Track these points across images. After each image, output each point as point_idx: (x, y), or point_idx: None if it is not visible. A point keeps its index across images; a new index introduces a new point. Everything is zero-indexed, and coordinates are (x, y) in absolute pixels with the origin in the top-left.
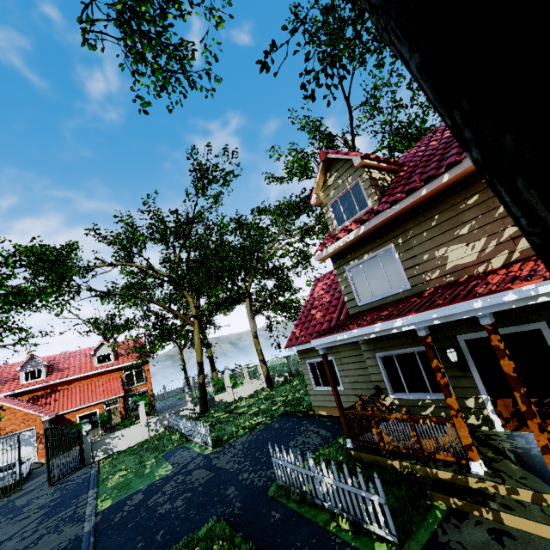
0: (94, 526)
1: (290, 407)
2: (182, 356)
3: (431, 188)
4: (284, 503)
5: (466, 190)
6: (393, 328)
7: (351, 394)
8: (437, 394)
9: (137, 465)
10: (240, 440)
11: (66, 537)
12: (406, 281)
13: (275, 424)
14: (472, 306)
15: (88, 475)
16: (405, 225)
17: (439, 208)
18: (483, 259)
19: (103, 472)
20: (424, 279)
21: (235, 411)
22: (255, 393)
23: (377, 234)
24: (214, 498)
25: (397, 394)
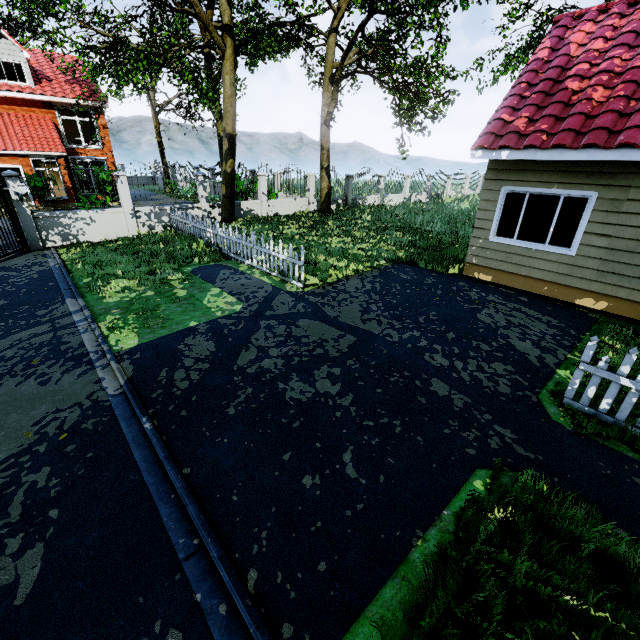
0: (129, 387)
1: (405, 253)
2: (158, 125)
3: None
4: (638, 460)
5: None
6: None
7: (590, 268)
8: None
9: (147, 276)
10: (349, 284)
11: (66, 398)
12: None
13: (398, 273)
14: None
15: (47, 269)
16: None
17: None
18: None
19: (78, 271)
20: None
21: (287, 232)
22: (299, 215)
23: None
24: (417, 399)
25: None
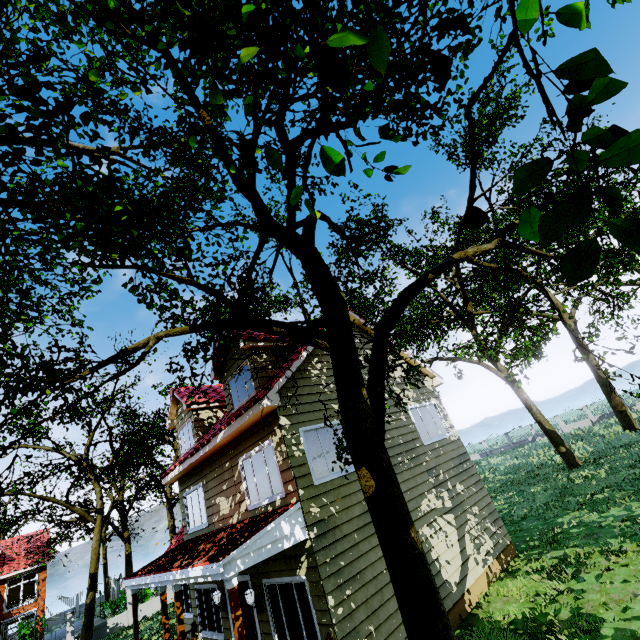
0: None
1: None
2: (104, 549)
3: (203, 452)
4: None
5: (225, 455)
6: (149, 583)
7: None
8: (219, 634)
9: None
10: None
11: None
12: (206, 519)
13: None
14: (164, 578)
15: None
16: (206, 469)
17: (217, 463)
18: (231, 513)
19: None
20: (213, 520)
21: None
22: None
23: (196, 470)
24: None
25: (204, 631)
